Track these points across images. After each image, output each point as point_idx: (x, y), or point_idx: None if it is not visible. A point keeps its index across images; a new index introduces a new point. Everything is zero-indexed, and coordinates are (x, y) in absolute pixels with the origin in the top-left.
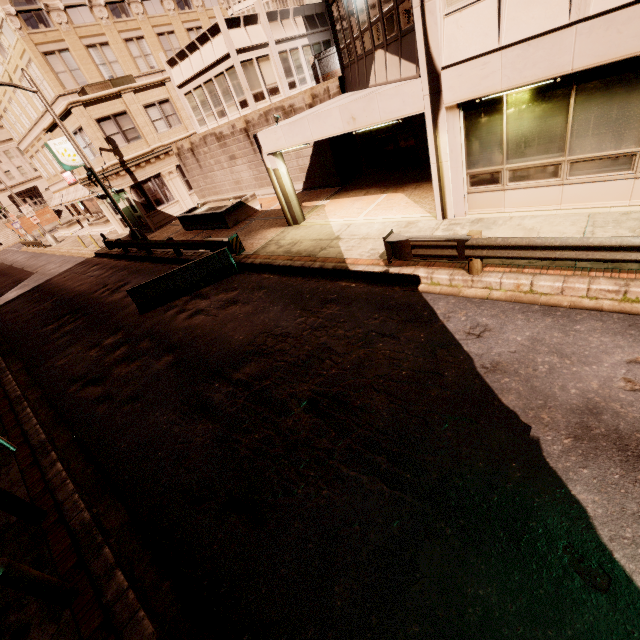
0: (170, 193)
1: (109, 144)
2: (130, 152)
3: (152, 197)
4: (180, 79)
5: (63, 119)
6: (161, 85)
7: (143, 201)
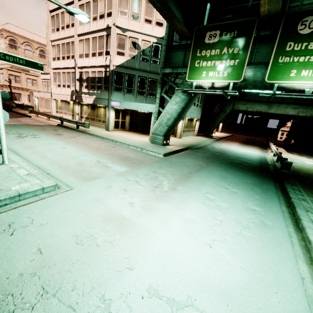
0: (21, 99)
1: (9, 80)
2: (14, 85)
3: (14, 97)
4: (42, 78)
5: (0, 69)
6: (36, 76)
7: (10, 97)
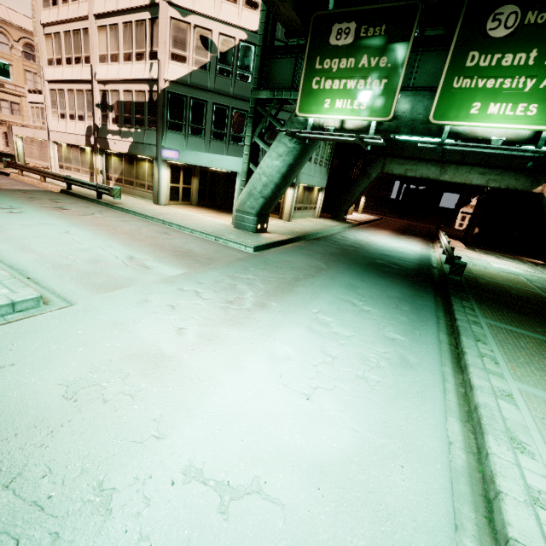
0: None
1: None
2: None
3: None
4: (31, 100)
5: None
6: (19, 96)
7: None
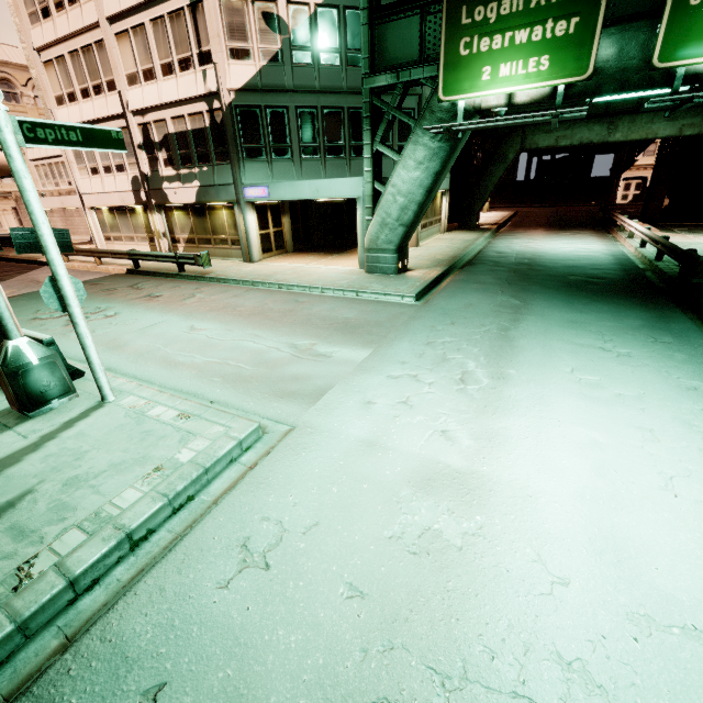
0: (1, 223)
1: None
2: None
3: None
4: (32, 156)
5: None
6: None
7: None
